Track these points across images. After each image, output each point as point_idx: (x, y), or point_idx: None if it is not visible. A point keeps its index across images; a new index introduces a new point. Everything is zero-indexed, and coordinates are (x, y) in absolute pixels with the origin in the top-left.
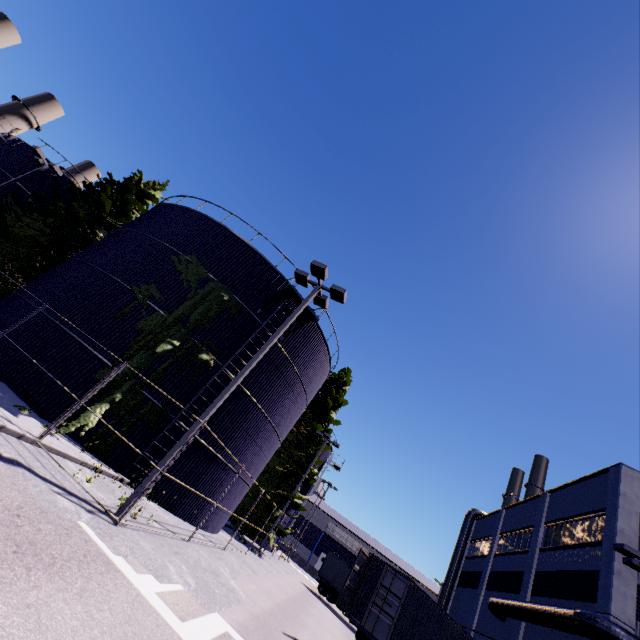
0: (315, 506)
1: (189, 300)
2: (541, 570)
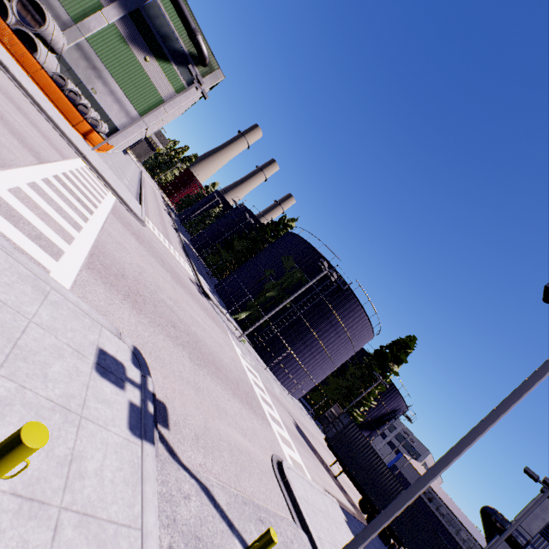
0: (410, 465)
1: (284, 276)
2: None
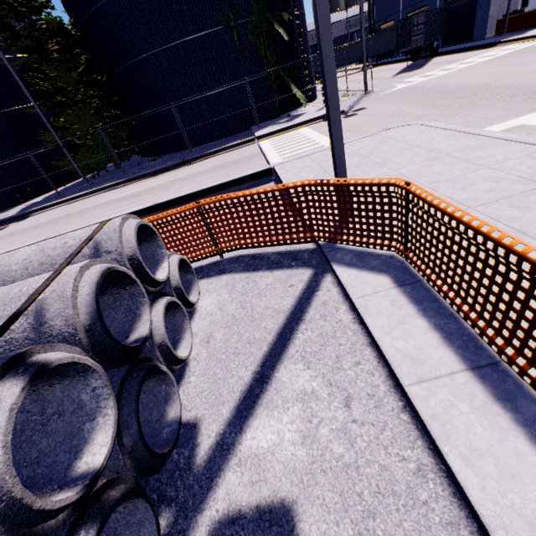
0: None
1: None
2: None
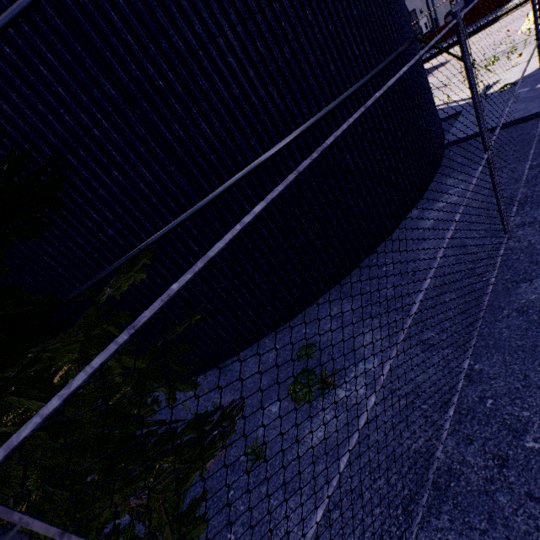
0: None
1: None
2: None
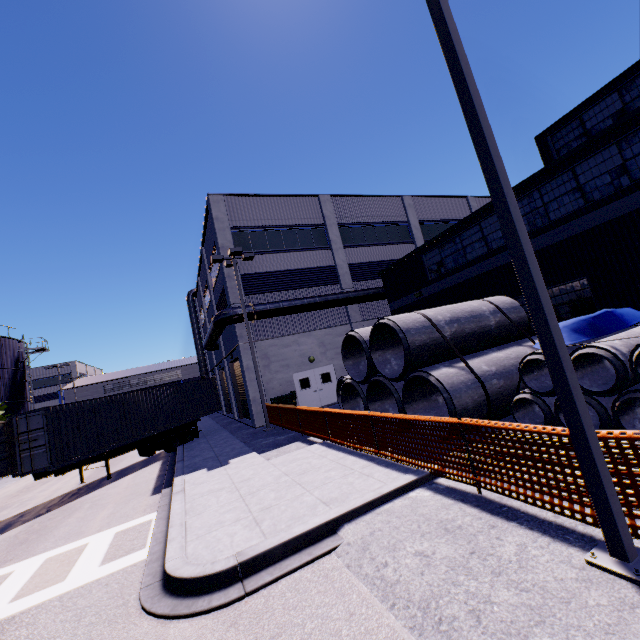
0: (80, 388)
1: None
2: (217, 304)
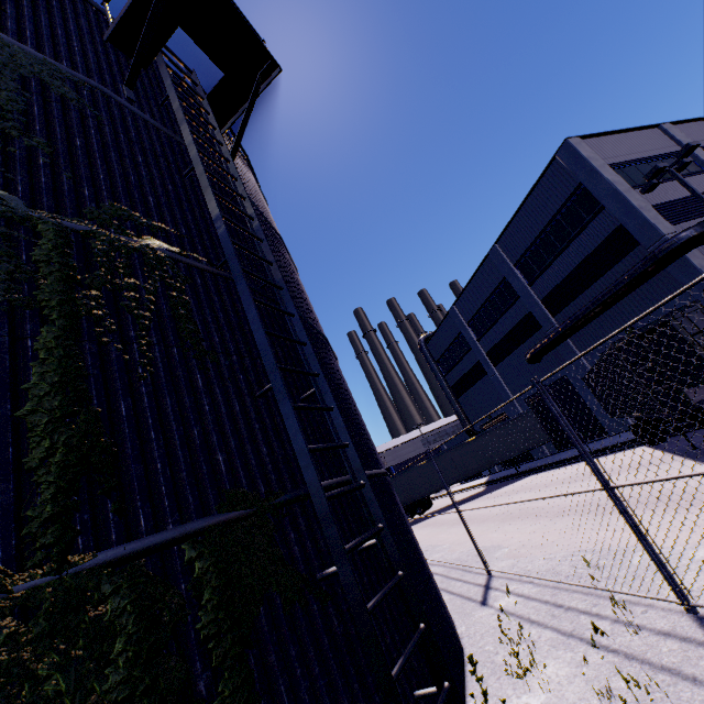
0: None
1: None
2: (547, 294)
